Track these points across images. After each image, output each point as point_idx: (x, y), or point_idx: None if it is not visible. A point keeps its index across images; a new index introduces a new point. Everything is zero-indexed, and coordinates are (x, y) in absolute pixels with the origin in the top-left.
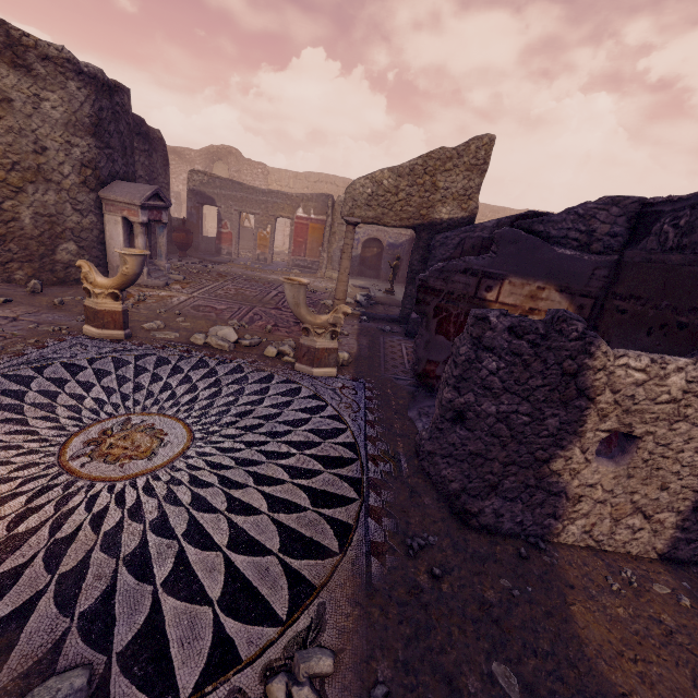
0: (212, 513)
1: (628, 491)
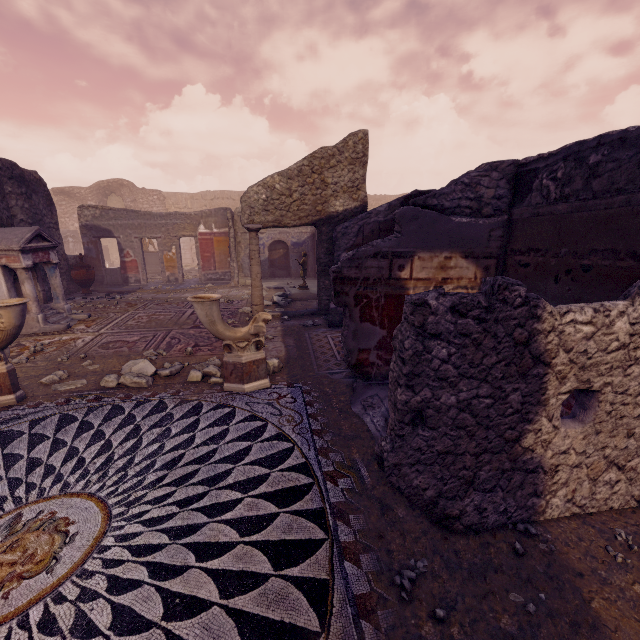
0: (143, 631)
1: (599, 447)
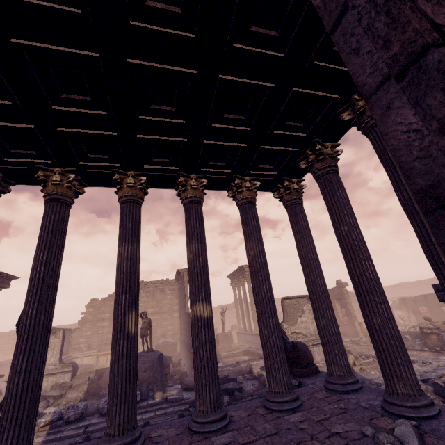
0: None
1: None
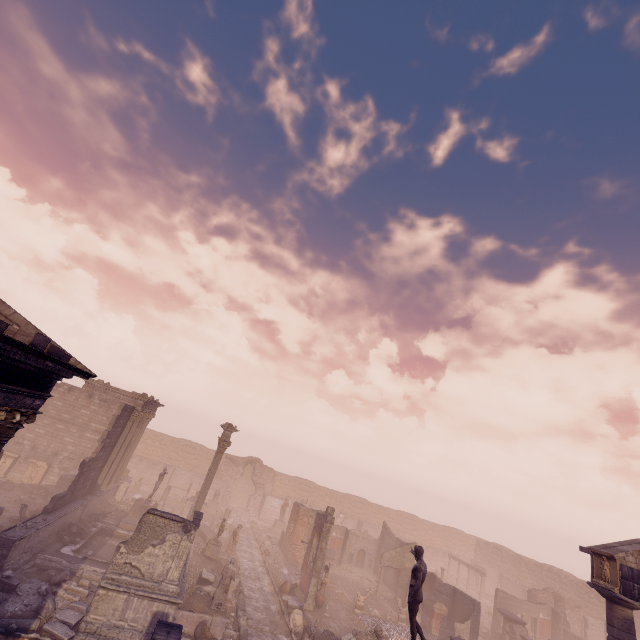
0: None
1: None
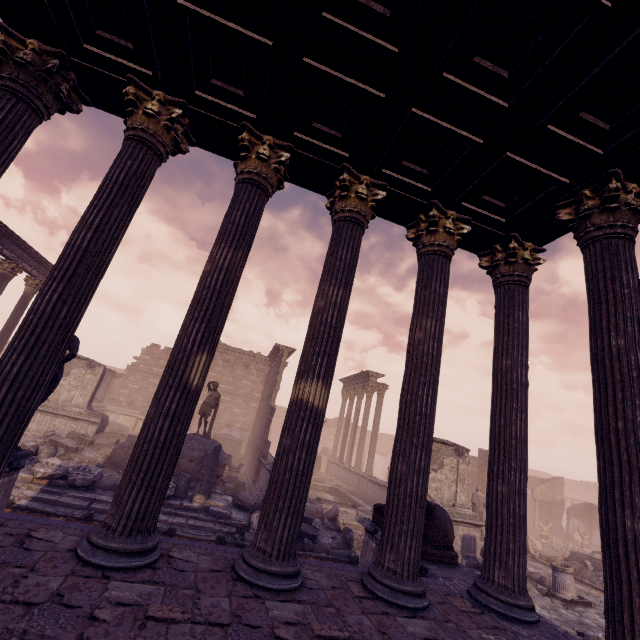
0: None
1: None
